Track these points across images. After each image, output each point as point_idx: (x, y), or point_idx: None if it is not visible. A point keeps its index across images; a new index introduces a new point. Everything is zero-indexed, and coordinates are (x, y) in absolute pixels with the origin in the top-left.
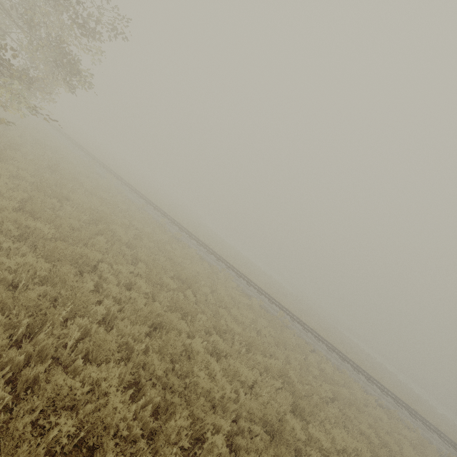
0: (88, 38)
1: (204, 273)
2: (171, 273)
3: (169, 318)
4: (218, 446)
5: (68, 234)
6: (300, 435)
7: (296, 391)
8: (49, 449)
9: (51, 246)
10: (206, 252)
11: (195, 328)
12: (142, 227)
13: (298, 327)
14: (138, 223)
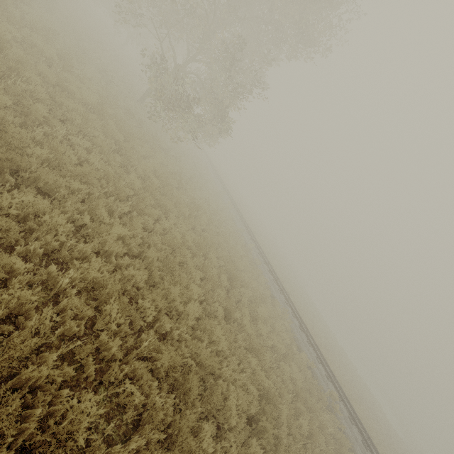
0: (239, 99)
1: (259, 294)
2: (223, 262)
3: (189, 262)
4: (147, 314)
5: (167, 194)
6: (232, 418)
7: (269, 414)
8: (76, 227)
9: (151, 186)
10: (278, 290)
11: (206, 288)
12: (225, 232)
13: (354, 431)
14: (227, 232)
